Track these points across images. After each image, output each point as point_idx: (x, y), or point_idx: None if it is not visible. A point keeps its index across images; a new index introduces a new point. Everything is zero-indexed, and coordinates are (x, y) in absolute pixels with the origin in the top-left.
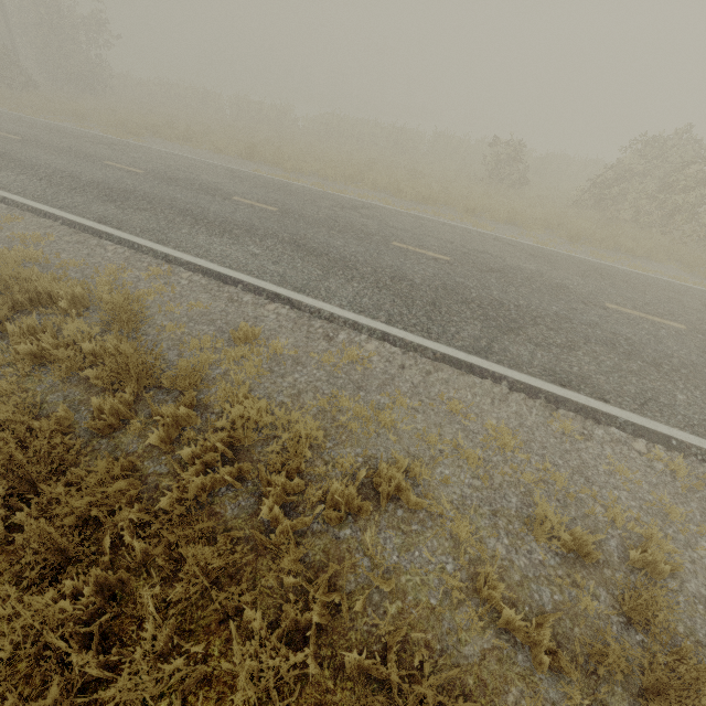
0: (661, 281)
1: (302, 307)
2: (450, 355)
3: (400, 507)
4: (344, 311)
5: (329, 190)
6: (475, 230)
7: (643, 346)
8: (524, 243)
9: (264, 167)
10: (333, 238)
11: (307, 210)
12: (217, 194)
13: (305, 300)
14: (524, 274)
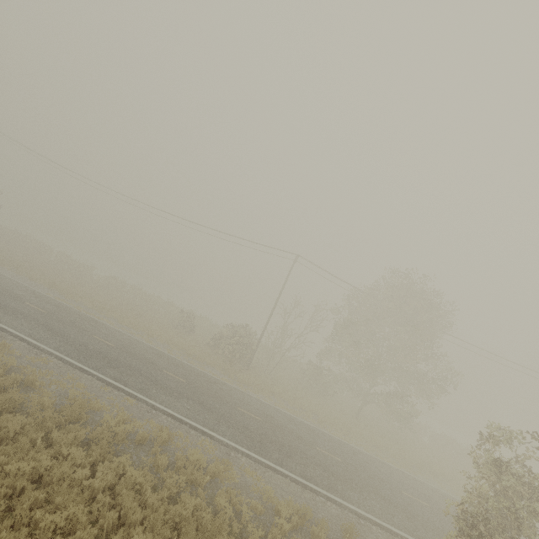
0: (202, 372)
1: (33, 344)
2: (82, 367)
3: (30, 388)
4: (50, 349)
5: (83, 311)
6: (143, 341)
7: (160, 380)
8: (160, 350)
9: (55, 293)
10: (66, 328)
11: (62, 316)
12: (18, 299)
13: (35, 342)
14: (142, 356)
